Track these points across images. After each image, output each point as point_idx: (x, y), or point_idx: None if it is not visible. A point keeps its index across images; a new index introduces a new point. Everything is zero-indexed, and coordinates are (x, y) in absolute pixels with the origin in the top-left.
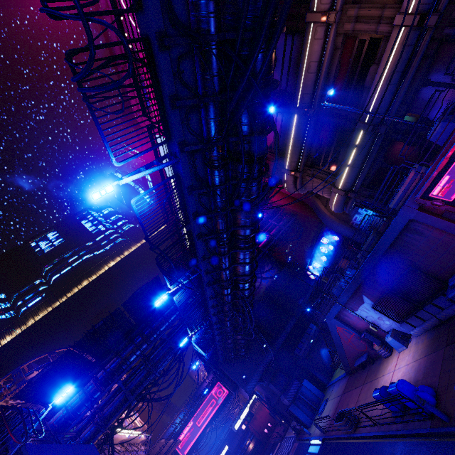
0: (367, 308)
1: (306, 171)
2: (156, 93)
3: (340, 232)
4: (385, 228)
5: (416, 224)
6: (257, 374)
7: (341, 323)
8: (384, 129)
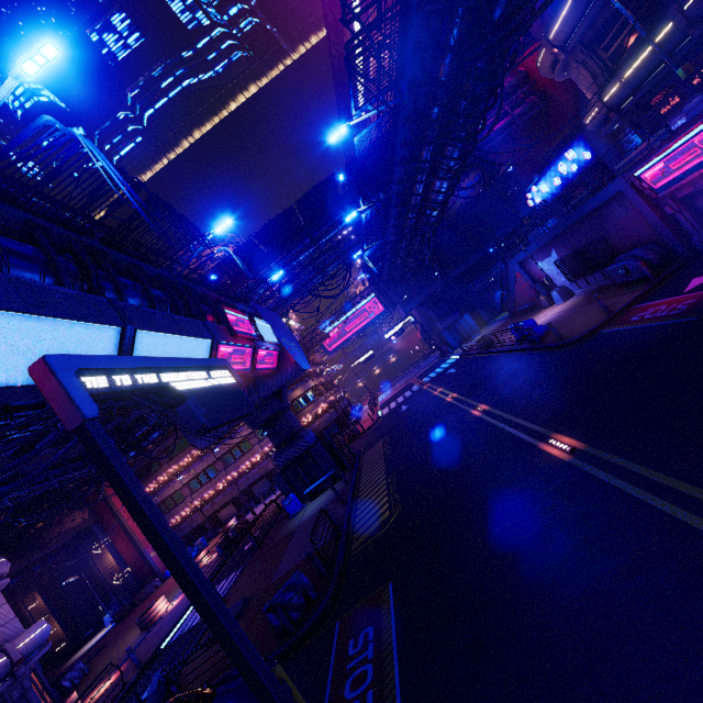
0: (551, 262)
1: (577, 53)
2: (401, 39)
3: (595, 150)
4: (598, 191)
5: (626, 196)
6: (419, 299)
7: (522, 270)
8: (700, 33)
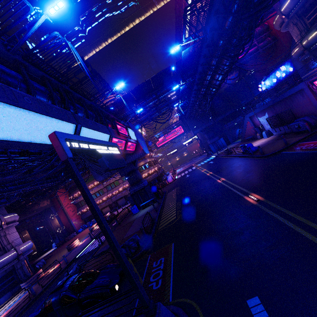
0: (265, 118)
1: (293, 19)
2: (210, 7)
3: (295, 67)
4: (292, 87)
5: (304, 91)
6: (201, 128)
7: (250, 120)
8: None
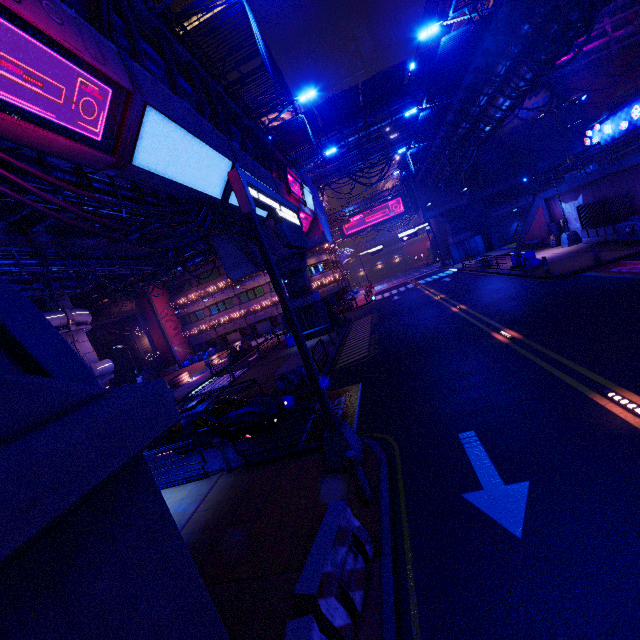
0: (575, 207)
1: None
2: None
3: None
4: None
5: None
6: (442, 209)
7: (546, 206)
8: None
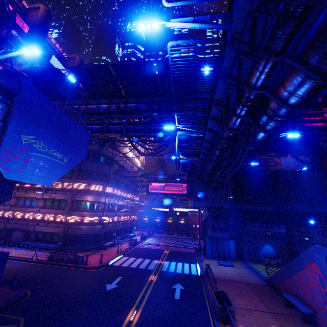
0: None
1: None
2: None
3: None
4: None
5: None
6: (209, 204)
7: None
8: None
